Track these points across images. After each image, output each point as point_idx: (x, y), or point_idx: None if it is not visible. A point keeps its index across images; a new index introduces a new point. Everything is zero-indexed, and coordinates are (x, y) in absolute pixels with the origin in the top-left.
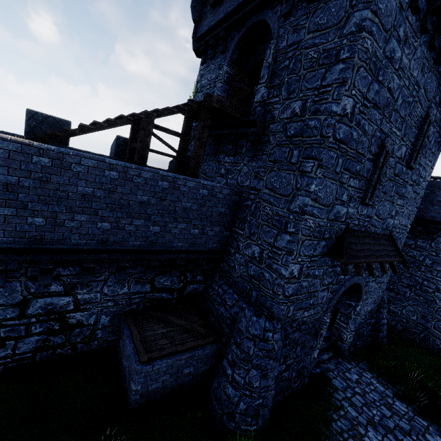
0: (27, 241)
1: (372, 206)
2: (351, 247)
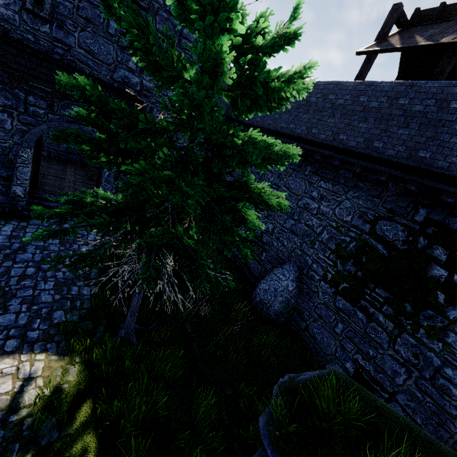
0: None
1: (62, 28)
2: (0, 52)
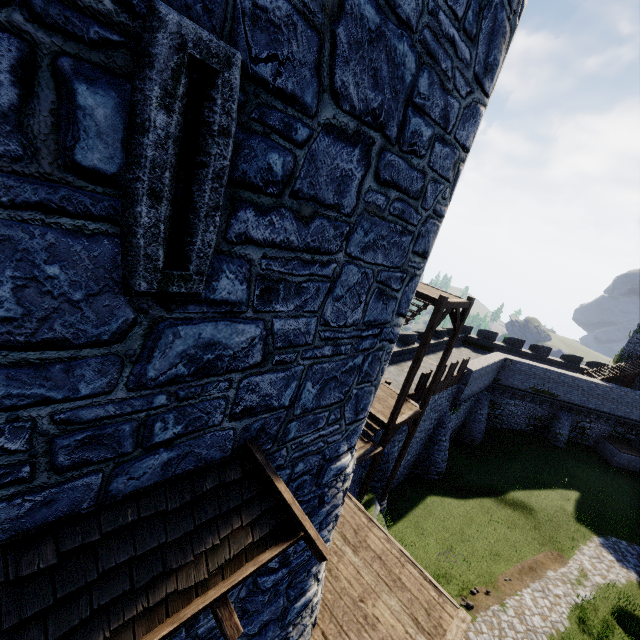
0: (594, 407)
1: None
2: None
